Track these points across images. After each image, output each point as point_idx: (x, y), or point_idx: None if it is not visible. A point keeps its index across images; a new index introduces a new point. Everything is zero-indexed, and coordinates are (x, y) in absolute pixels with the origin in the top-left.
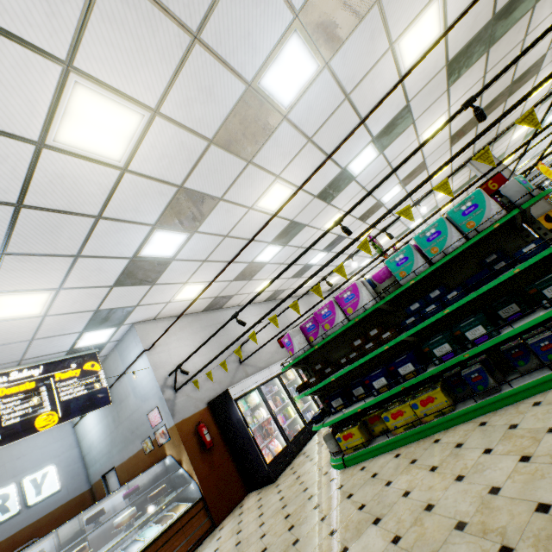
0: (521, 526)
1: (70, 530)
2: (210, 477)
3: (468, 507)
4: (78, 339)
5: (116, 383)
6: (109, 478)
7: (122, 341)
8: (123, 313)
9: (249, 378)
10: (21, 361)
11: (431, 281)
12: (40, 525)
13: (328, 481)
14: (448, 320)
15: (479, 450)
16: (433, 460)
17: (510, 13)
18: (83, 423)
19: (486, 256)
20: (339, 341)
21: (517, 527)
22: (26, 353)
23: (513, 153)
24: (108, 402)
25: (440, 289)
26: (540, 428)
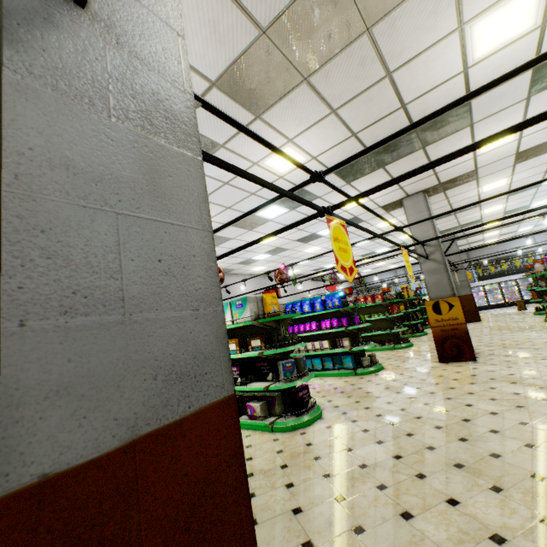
0: None
1: None
2: None
3: None
4: None
5: None
6: None
7: None
8: None
9: None
10: None
11: None
12: None
13: None
14: None
15: None
16: None
17: (308, 32)
18: None
19: None
20: None
21: None
22: None
23: (250, 244)
24: None
25: None
26: None
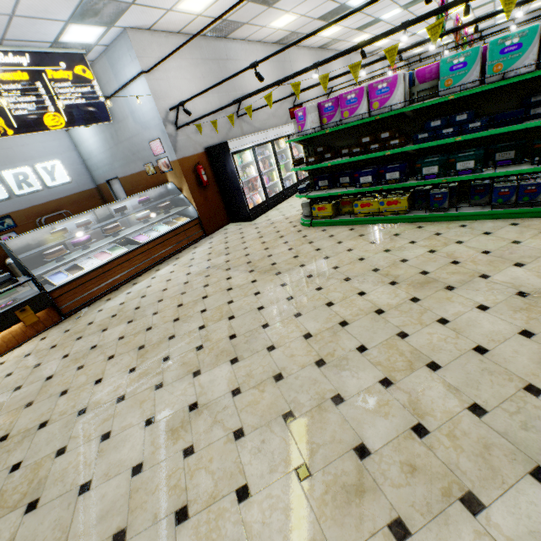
0: (407, 277)
1: (103, 213)
2: (204, 206)
3: (384, 264)
4: (63, 31)
5: (110, 100)
6: (113, 184)
7: (112, 48)
8: (115, 10)
9: (247, 136)
10: (3, 41)
11: (467, 101)
12: (62, 203)
13: (296, 231)
14: (453, 146)
15: (408, 241)
16: (375, 238)
17: None
18: (77, 131)
19: (535, 93)
20: (348, 132)
21: (405, 277)
22: (6, 31)
23: None
24: (108, 119)
25: (469, 115)
26: (453, 239)
